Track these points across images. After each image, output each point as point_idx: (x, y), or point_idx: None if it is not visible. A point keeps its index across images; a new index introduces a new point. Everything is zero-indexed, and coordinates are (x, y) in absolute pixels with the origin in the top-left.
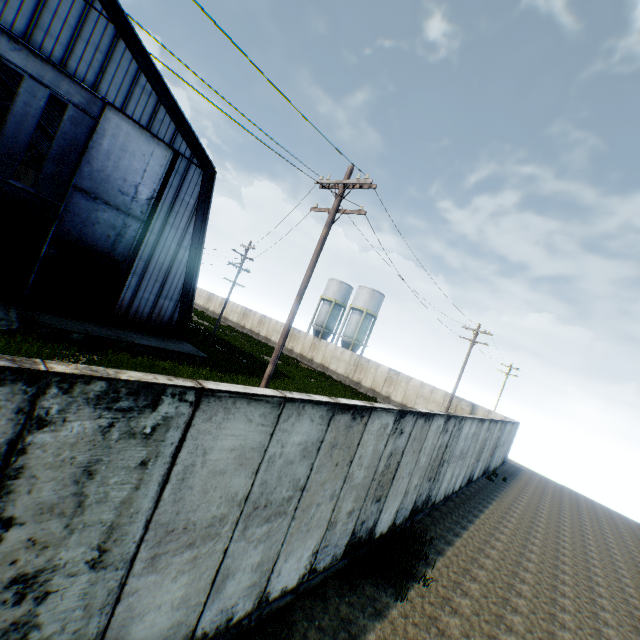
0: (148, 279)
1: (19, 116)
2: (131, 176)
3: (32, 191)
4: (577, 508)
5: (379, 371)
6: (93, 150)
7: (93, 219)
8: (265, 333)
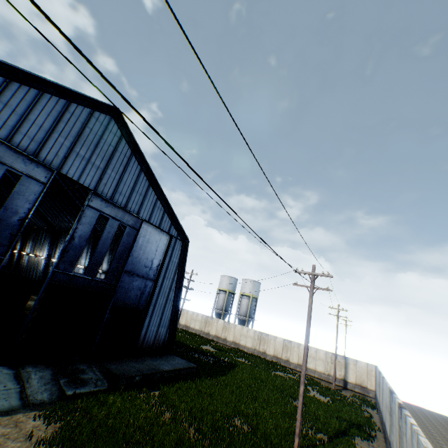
0: (154, 317)
1: (104, 239)
2: (150, 255)
3: (104, 281)
4: (430, 421)
5: (277, 341)
6: (134, 247)
7: (130, 287)
8: (184, 322)
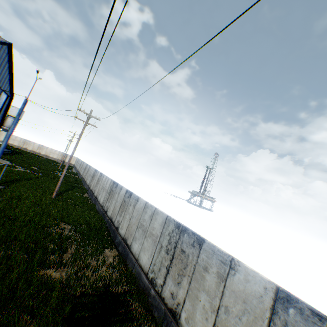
0: None
1: None
2: None
3: None
4: None
5: (36, 145)
6: None
7: None
8: None
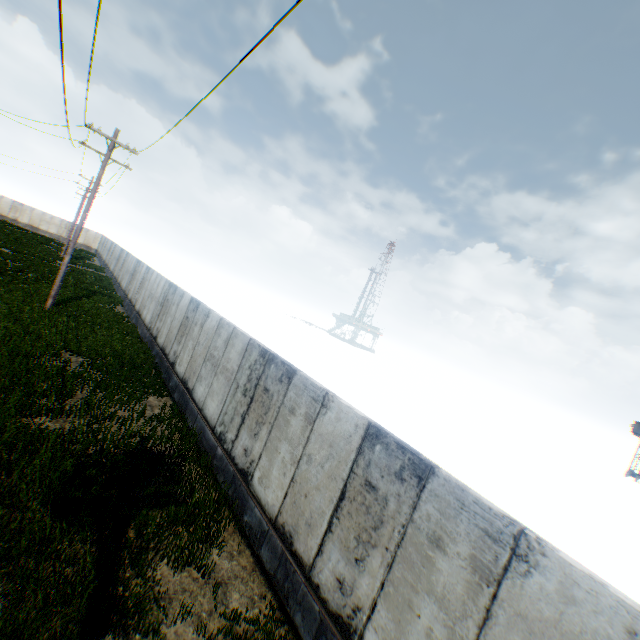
0: None
1: None
2: None
3: None
4: None
5: (5, 201)
6: None
7: None
8: None
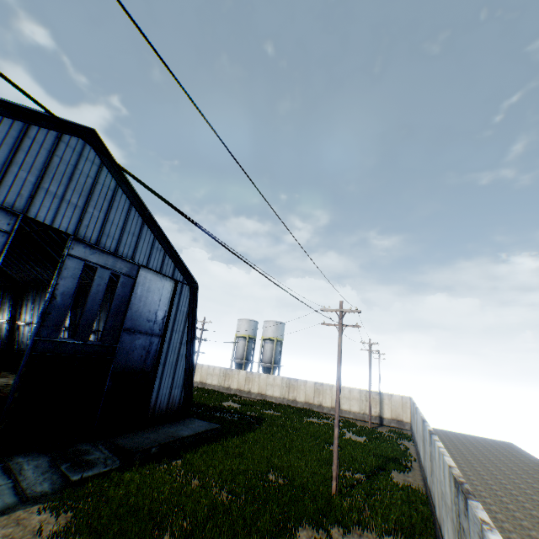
0: (165, 378)
1: (93, 294)
2: (152, 307)
3: (100, 344)
4: (463, 443)
5: (307, 386)
6: (132, 299)
7: (132, 347)
8: (199, 379)
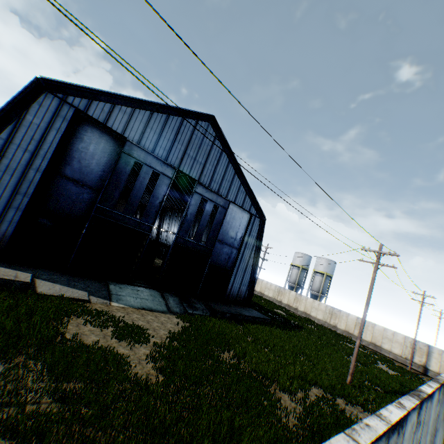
0: (237, 277)
1: (204, 216)
2: (235, 229)
3: (205, 246)
4: None
5: (349, 318)
6: (223, 222)
7: (221, 252)
8: (259, 289)
